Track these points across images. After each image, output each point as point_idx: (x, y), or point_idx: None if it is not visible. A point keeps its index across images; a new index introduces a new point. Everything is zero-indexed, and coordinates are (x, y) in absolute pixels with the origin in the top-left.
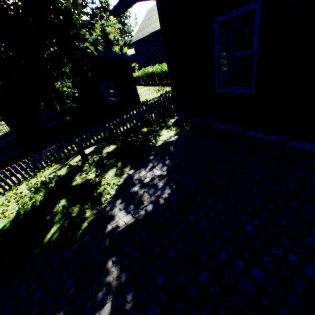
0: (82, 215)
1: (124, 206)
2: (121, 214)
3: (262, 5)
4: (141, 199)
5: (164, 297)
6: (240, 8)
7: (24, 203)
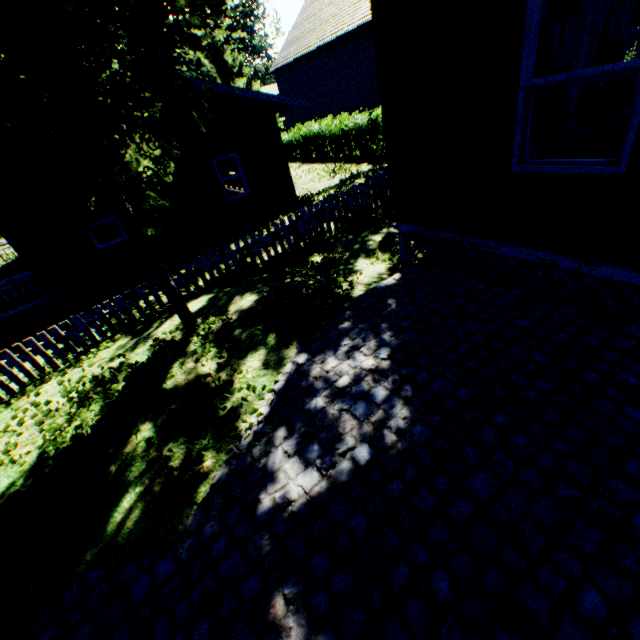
0: (195, 466)
1: (297, 447)
2: (291, 466)
3: None
4: (337, 428)
5: None
6: None
7: (55, 429)
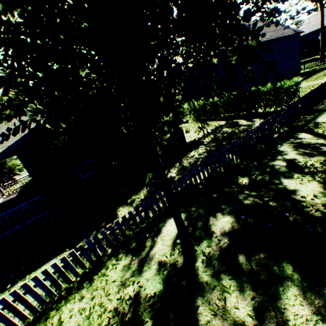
0: None
1: None
2: None
3: None
4: None
5: None
6: None
7: None
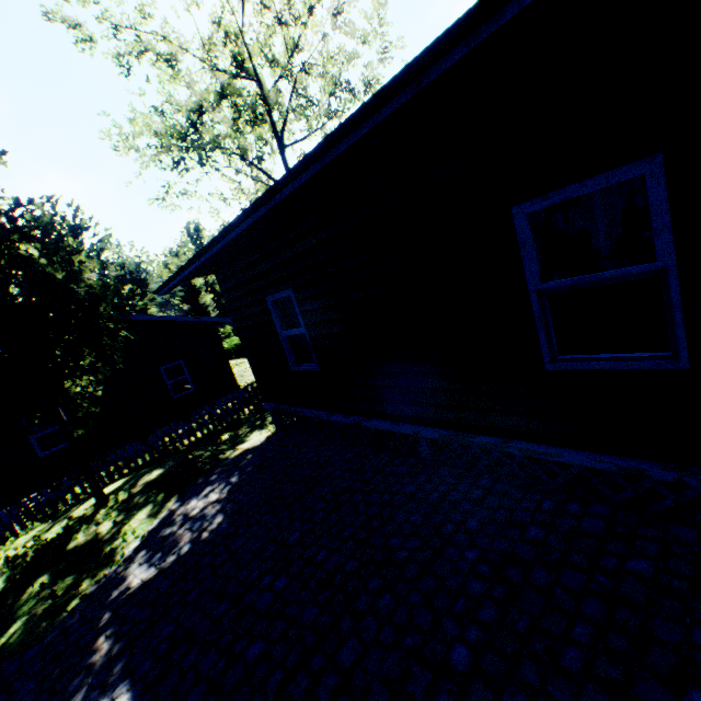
0: (74, 591)
1: (149, 558)
2: (140, 570)
3: (294, 293)
4: (178, 540)
5: (165, 649)
6: (281, 293)
7: None
